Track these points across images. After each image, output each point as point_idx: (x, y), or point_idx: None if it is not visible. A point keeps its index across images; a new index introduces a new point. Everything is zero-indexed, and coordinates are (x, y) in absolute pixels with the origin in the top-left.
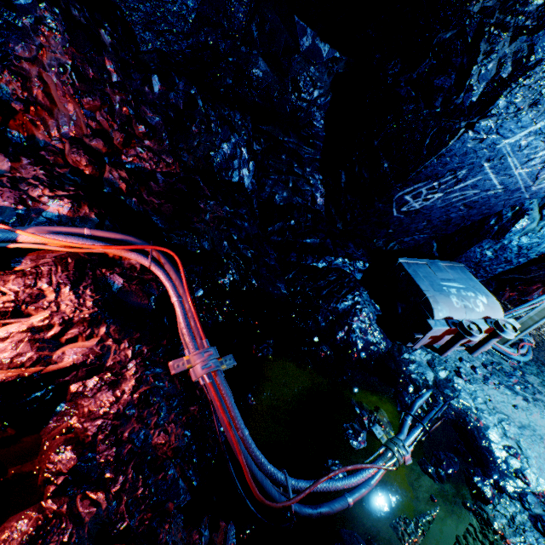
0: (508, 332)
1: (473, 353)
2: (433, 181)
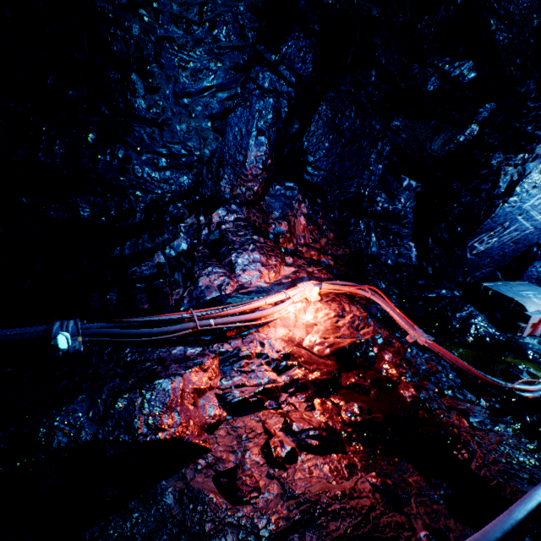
0: None
1: None
2: (490, 232)
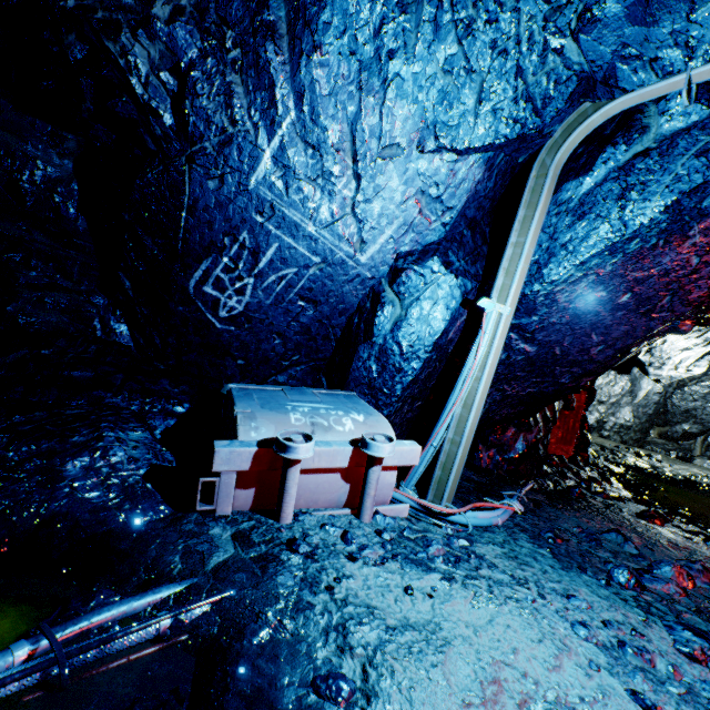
0: (374, 443)
1: (362, 515)
2: (220, 256)
